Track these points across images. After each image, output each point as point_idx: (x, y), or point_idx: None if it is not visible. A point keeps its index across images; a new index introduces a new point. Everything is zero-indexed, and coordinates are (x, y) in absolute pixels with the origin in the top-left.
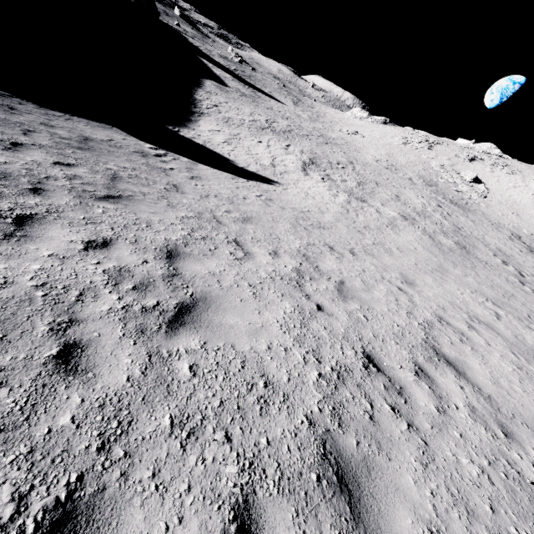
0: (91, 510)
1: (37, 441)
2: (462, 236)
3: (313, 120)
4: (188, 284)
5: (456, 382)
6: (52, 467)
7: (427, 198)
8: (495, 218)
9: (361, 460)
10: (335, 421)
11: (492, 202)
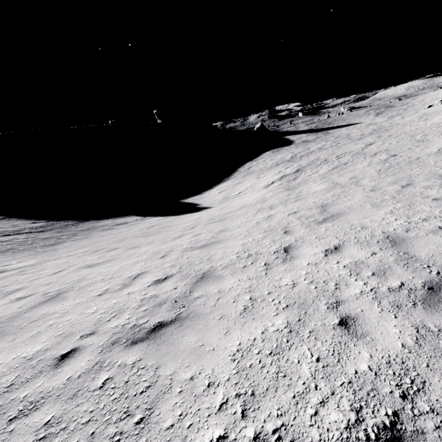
0: None
1: None
2: None
3: (391, 118)
4: None
5: None
6: None
7: None
8: None
9: None
10: None
11: None
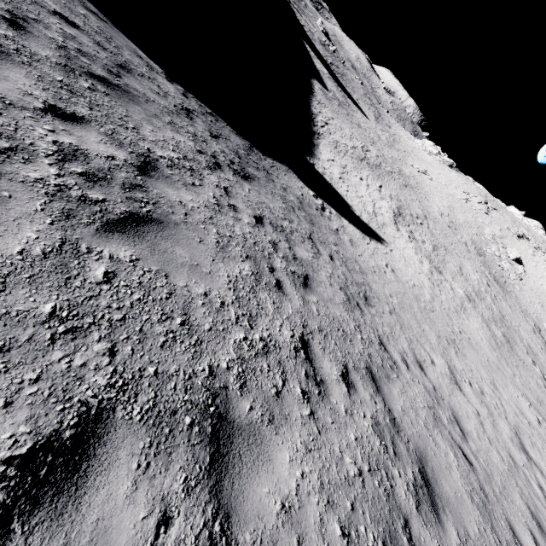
0: (510, 523)
1: (489, 496)
2: (506, 327)
3: (390, 145)
4: (442, 396)
5: (542, 478)
6: (497, 506)
7: (480, 273)
8: (524, 304)
9: (539, 518)
10: (525, 497)
11: (525, 286)
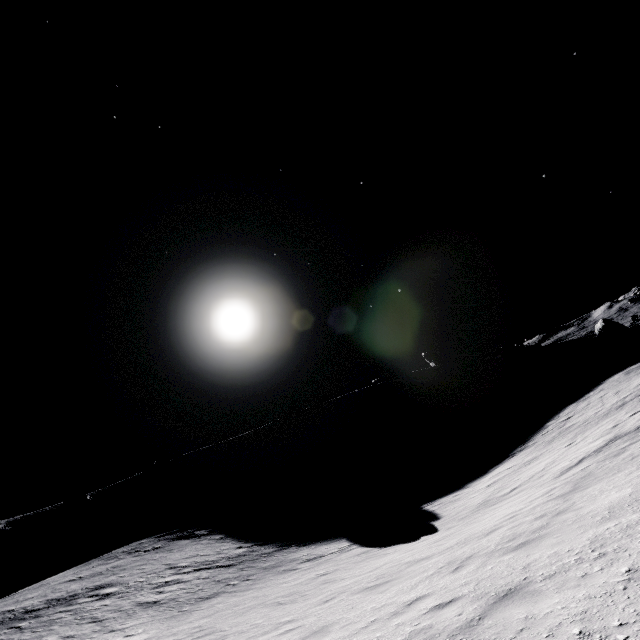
0: None
1: None
2: None
3: None
4: None
5: None
6: None
7: None
8: None
9: None
10: None
11: None
